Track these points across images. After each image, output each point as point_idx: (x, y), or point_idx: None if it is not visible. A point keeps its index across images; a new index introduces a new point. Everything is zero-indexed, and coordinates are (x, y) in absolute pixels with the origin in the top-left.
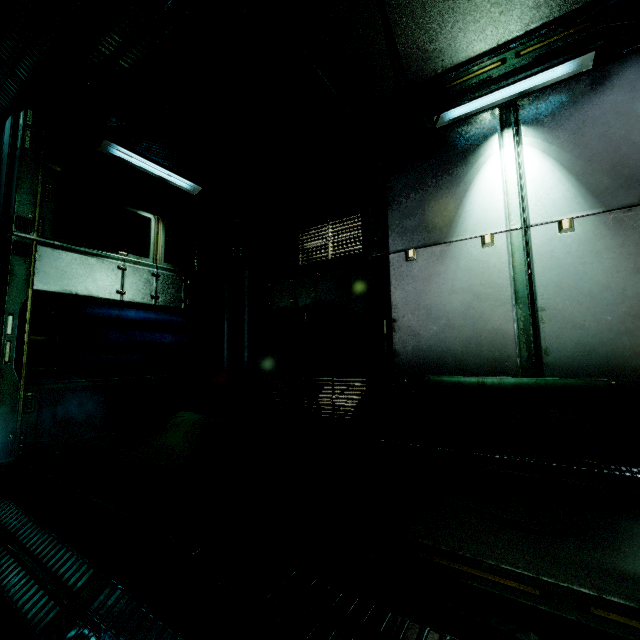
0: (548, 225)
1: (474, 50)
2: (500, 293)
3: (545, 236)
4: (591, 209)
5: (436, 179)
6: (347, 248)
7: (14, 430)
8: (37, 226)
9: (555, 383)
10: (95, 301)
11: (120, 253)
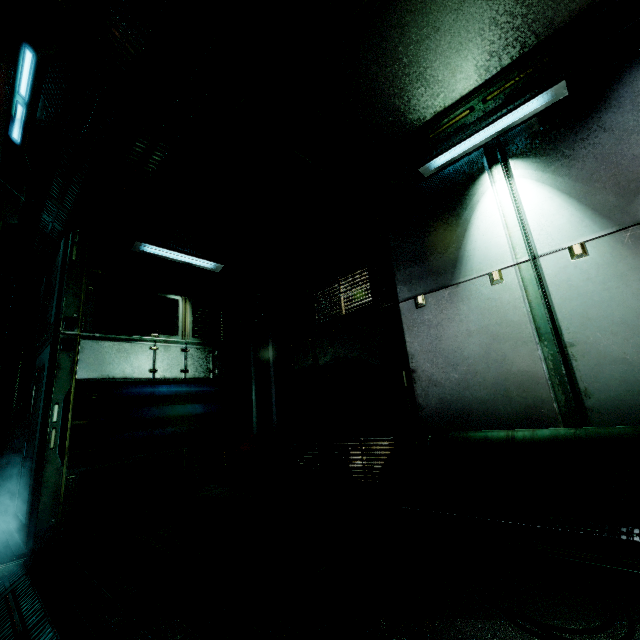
0: (558, 253)
1: (439, 106)
2: (520, 331)
3: (557, 265)
4: (602, 230)
5: (433, 224)
6: (359, 301)
7: (56, 514)
8: (81, 323)
9: (598, 433)
10: (131, 381)
11: (152, 335)
